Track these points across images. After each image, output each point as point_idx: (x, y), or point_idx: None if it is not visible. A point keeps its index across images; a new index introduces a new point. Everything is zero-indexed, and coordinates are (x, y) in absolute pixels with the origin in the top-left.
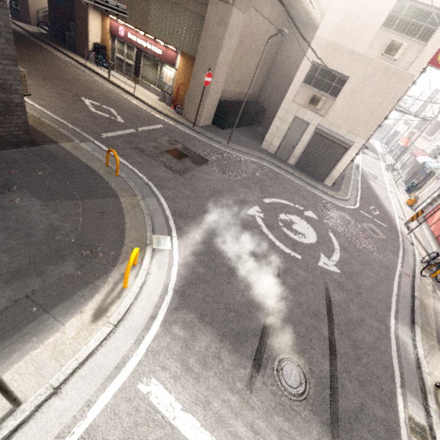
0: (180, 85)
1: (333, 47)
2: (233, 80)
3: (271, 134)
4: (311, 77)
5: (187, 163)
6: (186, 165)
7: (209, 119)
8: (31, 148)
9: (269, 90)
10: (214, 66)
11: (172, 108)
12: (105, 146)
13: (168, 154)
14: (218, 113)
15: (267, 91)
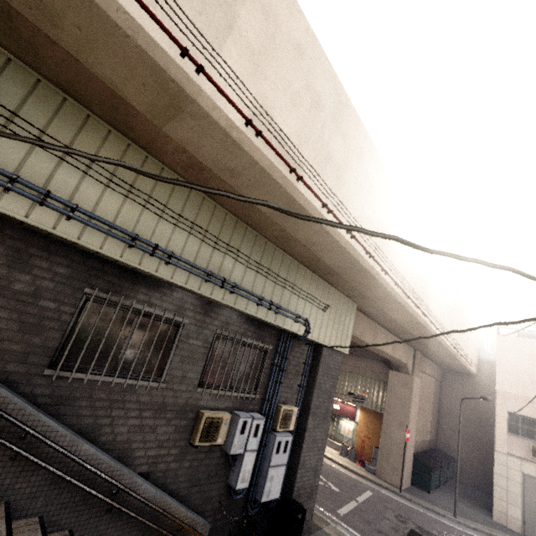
0: (363, 438)
1: (522, 398)
2: (416, 430)
3: (499, 499)
4: (514, 426)
5: None
6: None
7: (408, 478)
8: None
9: (447, 433)
10: (406, 421)
11: (359, 464)
12: (353, 530)
13: None
14: (416, 470)
15: (445, 435)
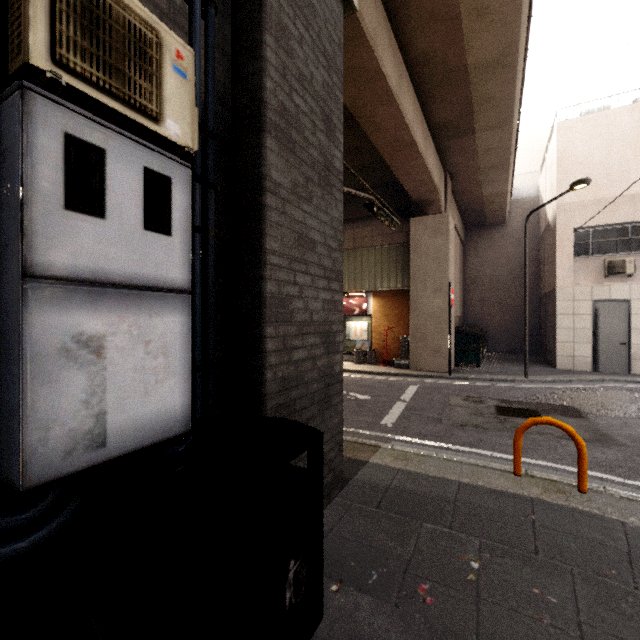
0: (383, 332)
1: (594, 204)
2: None
3: (564, 342)
4: (581, 246)
5: (566, 421)
6: (571, 423)
7: (452, 358)
8: (345, 491)
9: (476, 306)
10: (445, 282)
11: (383, 366)
12: (422, 439)
13: (510, 417)
14: (460, 346)
15: (473, 308)
